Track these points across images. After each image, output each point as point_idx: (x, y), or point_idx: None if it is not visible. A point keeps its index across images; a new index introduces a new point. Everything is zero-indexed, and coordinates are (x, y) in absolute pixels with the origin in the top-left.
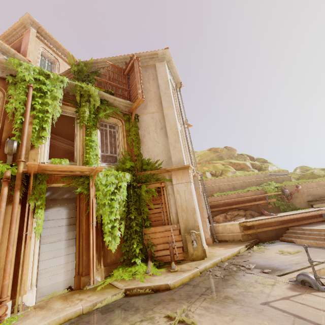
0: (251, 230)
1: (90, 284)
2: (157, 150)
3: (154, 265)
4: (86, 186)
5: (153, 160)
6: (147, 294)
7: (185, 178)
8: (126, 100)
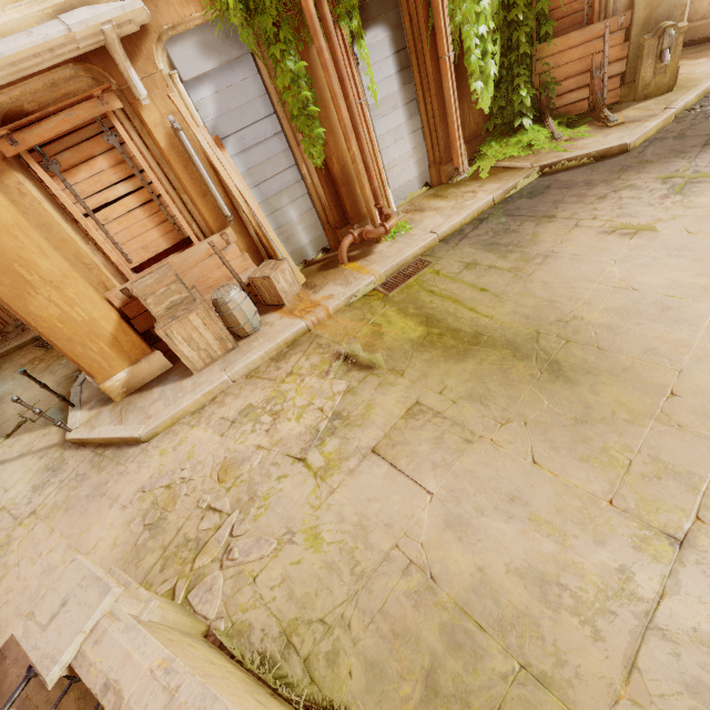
0: None
1: (459, 174)
2: None
3: (560, 125)
4: None
5: None
6: (584, 167)
7: None
8: None
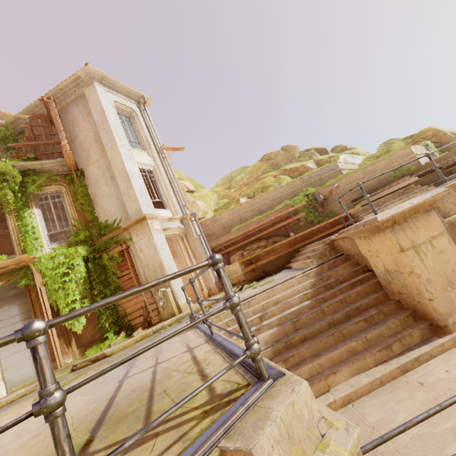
0: (250, 266)
1: (58, 368)
2: (112, 207)
3: (126, 335)
4: (31, 276)
5: (111, 220)
6: (88, 366)
7: (145, 231)
8: (56, 159)
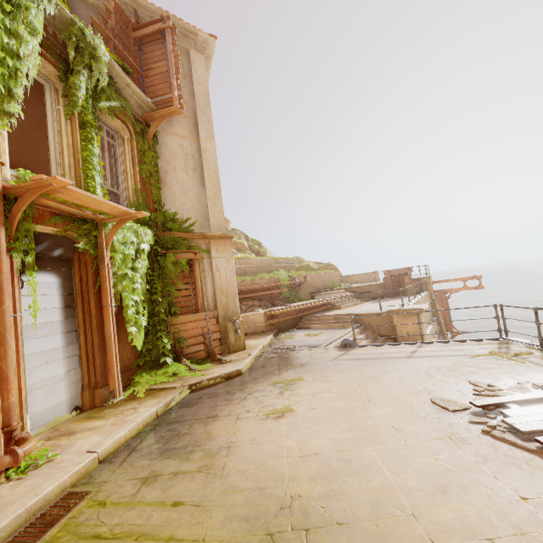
0: (275, 319)
1: (115, 397)
2: (187, 202)
3: (192, 363)
4: (93, 239)
5: (181, 216)
6: (219, 384)
7: (227, 251)
8: (146, 96)
